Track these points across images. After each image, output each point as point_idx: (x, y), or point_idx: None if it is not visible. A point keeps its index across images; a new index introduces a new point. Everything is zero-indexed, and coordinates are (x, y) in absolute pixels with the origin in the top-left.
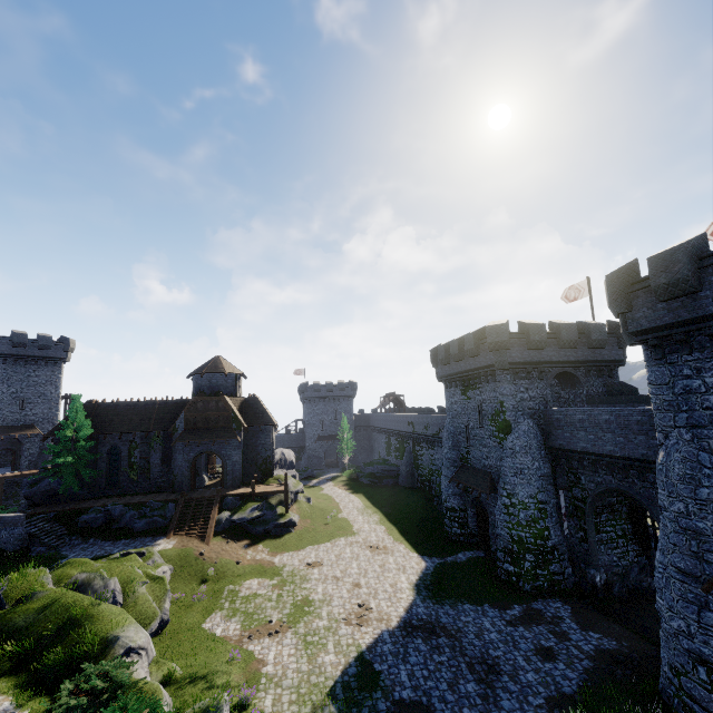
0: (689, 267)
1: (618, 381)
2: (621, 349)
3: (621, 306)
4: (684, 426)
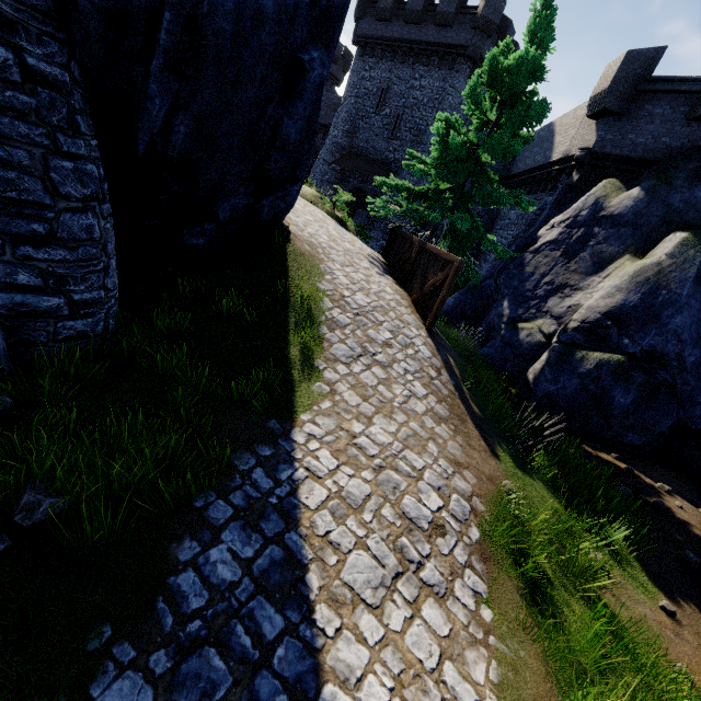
0: (393, 4)
1: (334, 89)
2: (343, 73)
3: (360, 13)
4: (354, 96)
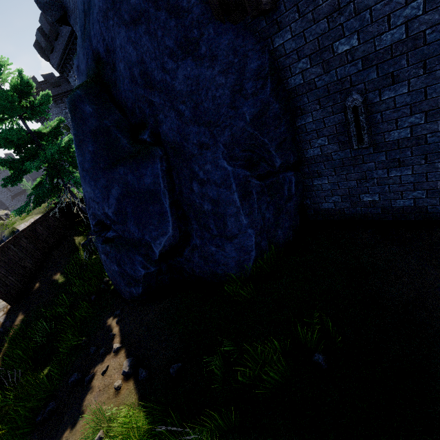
0: (44, 39)
1: None
2: None
3: (46, 58)
4: None
